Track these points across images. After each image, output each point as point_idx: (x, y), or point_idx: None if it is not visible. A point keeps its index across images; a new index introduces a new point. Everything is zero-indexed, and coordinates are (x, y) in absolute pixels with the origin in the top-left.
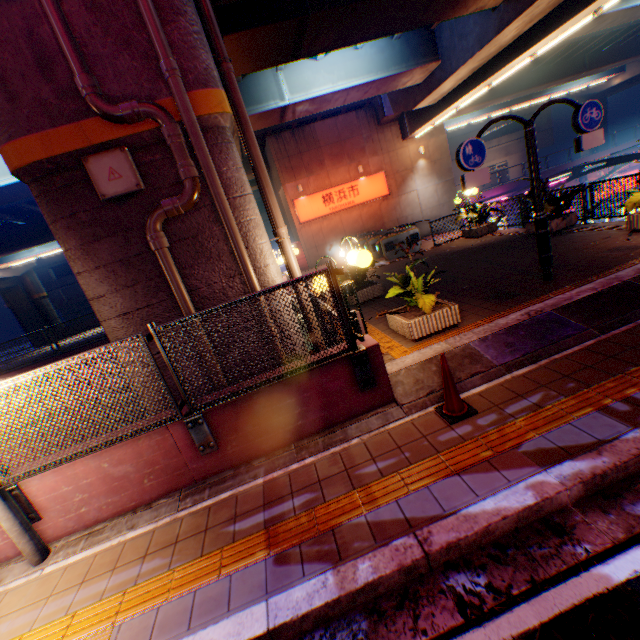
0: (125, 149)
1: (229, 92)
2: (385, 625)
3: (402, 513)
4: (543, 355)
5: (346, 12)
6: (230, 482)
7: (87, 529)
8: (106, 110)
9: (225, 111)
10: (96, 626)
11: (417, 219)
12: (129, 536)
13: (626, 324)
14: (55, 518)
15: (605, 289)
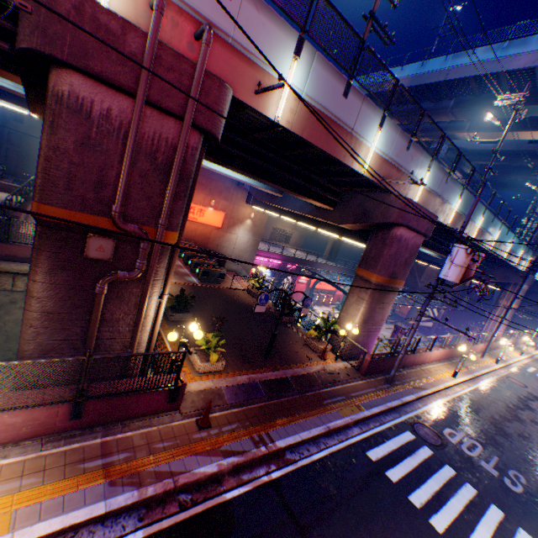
0: (116, 241)
1: (181, 227)
2: (153, 510)
3: (171, 468)
4: (246, 404)
5: (251, 175)
6: (80, 437)
7: None
8: (121, 225)
9: (175, 242)
10: None
11: (229, 251)
12: (4, 462)
13: (277, 398)
14: None
15: (280, 377)
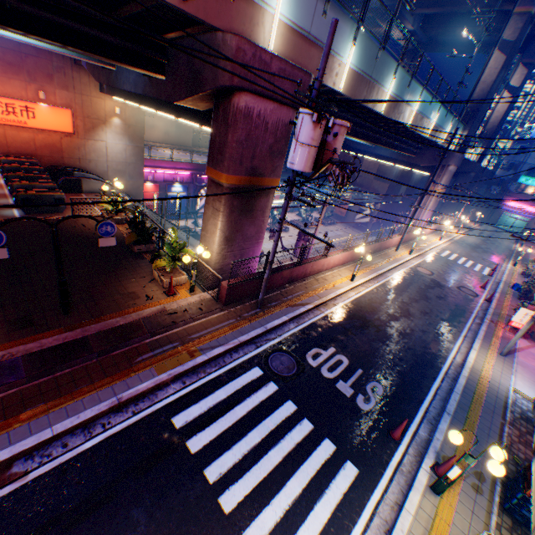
0: None
1: None
2: None
3: None
4: None
5: None
6: None
7: None
8: None
9: None
10: None
11: (103, 166)
12: None
13: (51, 375)
14: None
15: (71, 341)
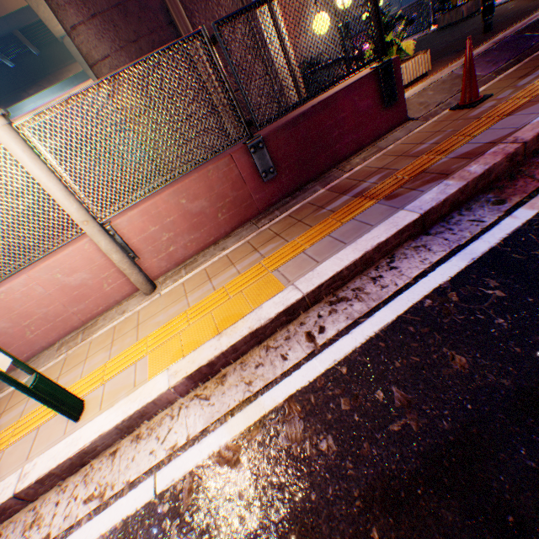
0: None
1: None
2: (509, 189)
3: (479, 144)
4: (522, 59)
5: None
6: (293, 202)
7: (179, 266)
8: None
9: None
10: (253, 280)
11: None
12: (226, 253)
13: None
14: (149, 260)
15: None
